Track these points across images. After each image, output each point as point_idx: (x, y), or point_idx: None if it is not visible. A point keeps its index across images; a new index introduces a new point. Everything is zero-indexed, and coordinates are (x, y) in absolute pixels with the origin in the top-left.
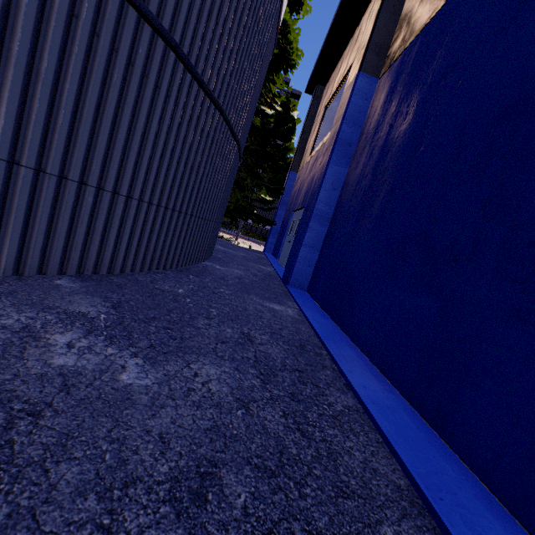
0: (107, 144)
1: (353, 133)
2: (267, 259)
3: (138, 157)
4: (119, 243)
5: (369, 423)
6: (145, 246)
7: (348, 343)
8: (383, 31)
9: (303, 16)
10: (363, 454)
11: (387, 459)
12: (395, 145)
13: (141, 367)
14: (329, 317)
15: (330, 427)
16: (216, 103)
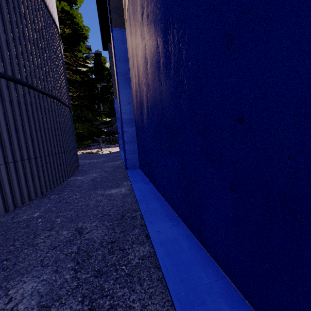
0: None
1: (125, 66)
2: (120, 155)
3: None
4: None
5: (155, 264)
6: (1, 195)
7: (157, 197)
8: None
9: (80, 5)
10: (142, 302)
11: (161, 294)
12: (140, 66)
13: None
14: (150, 181)
15: (121, 288)
16: (13, 79)
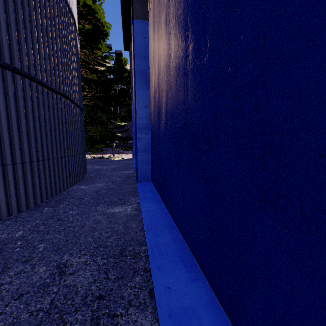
0: None
1: (144, 64)
2: (132, 163)
3: None
4: None
5: None
6: None
7: (169, 226)
8: None
9: (104, 0)
10: None
11: None
12: (162, 60)
13: None
14: (162, 200)
15: None
16: (11, 68)
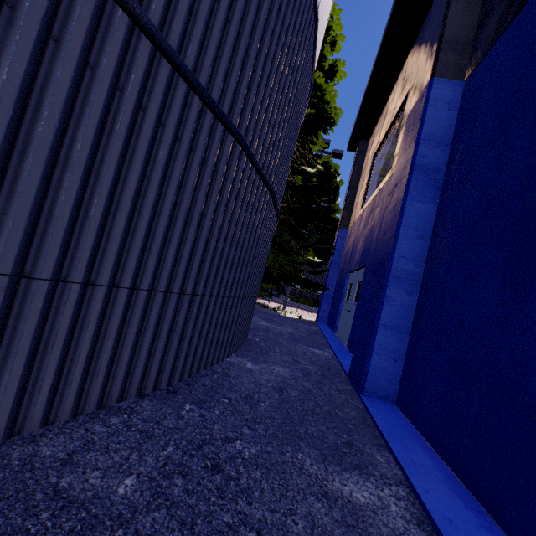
0: None
1: (436, 155)
2: (321, 334)
3: (43, 195)
4: None
5: None
6: (84, 365)
7: None
8: (458, 25)
9: (338, 82)
10: None
11: None
12: None
13: None
14: (486, 511)
15: None
16: (226, 121)
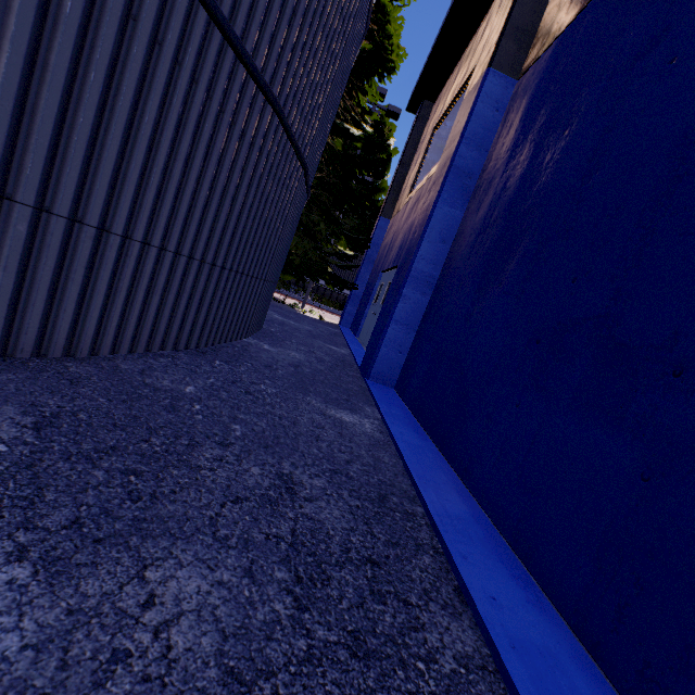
0: (54, 130)
1: (475, 159)
2: (342, 336)
3: (120, 162)
4: (85, 307)
5: None
6: (139, 312)
7: (457, 489)
8: (528, 8)
9: (409, 2)
10: None
11: None
12: (546, 172)
13: (17, 592)
14: (427, 434)
15: None
16: (267, 91)
